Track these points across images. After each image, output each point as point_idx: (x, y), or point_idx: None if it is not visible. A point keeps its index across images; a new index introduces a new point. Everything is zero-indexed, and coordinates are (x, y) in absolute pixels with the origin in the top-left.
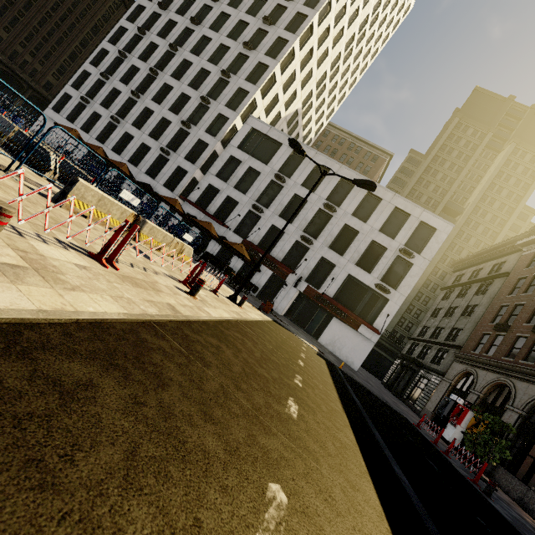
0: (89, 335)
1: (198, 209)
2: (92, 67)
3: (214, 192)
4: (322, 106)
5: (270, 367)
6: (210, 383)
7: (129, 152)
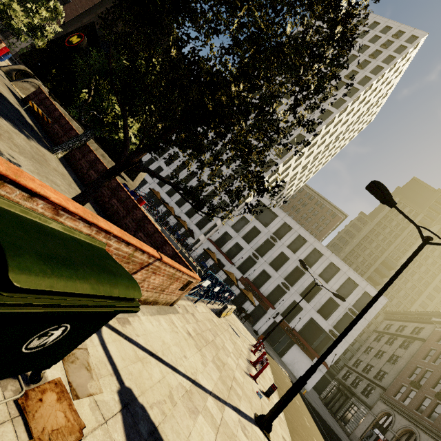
0: (287, 422)
1: (218, 250)
2: None
3: (228, 237)
4: (302, 177)
5: (299, 415)
6: (304, 435)
7: (177, 197)
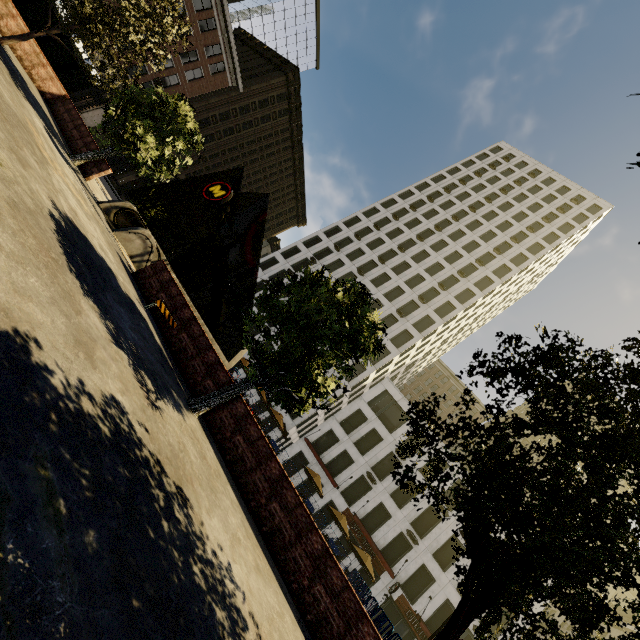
0: None
1: (318, 460)
2: (259, 268)
3: (332, 438)
4: (438, 351)
5: None
6: None
7: None
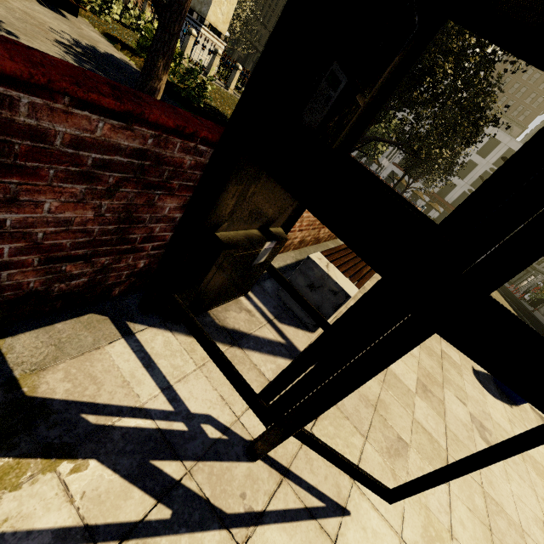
0: None
1: (403, 172)
2: None
3: None
4: None
5: None
6: None
7: None
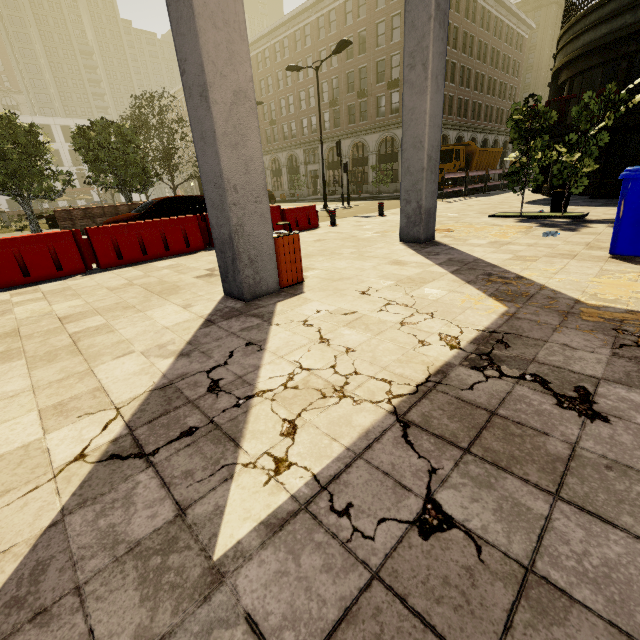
0: None
1: None
2: None
3: None
4: None
5: None
6: None
7: None
